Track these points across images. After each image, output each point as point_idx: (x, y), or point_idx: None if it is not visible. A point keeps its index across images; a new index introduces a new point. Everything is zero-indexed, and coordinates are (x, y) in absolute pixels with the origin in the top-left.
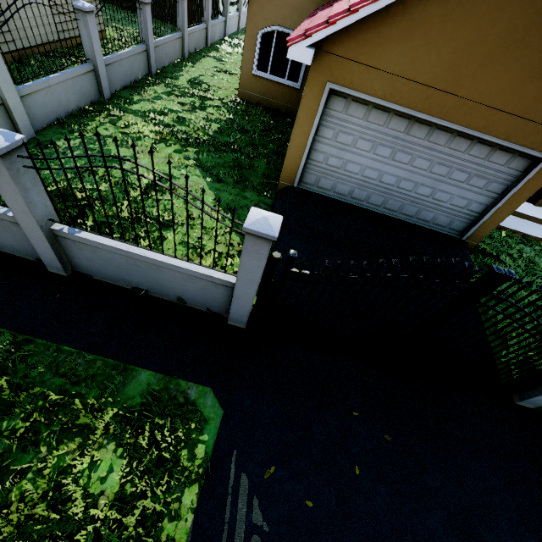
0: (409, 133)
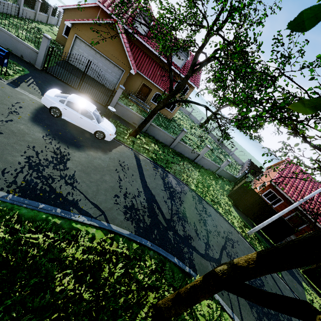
0: (96, 55)
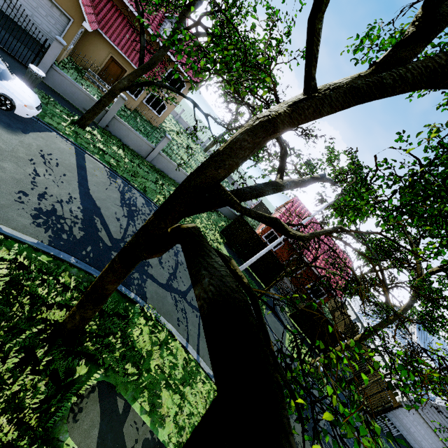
0: None
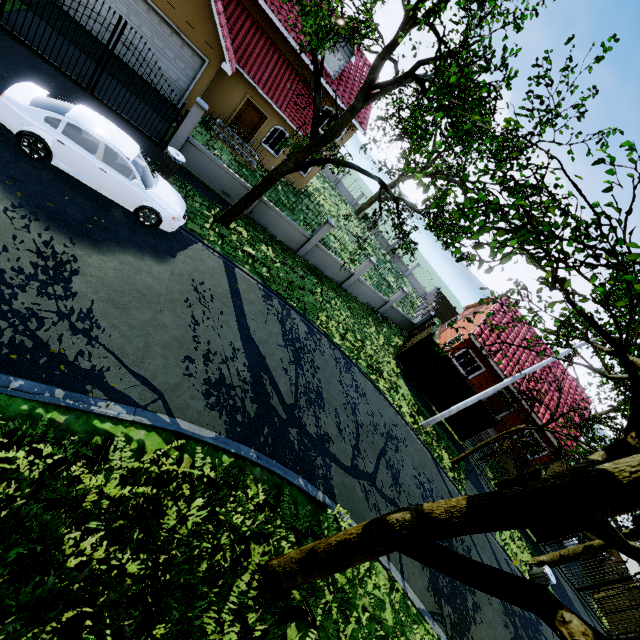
0: (137, 4)
